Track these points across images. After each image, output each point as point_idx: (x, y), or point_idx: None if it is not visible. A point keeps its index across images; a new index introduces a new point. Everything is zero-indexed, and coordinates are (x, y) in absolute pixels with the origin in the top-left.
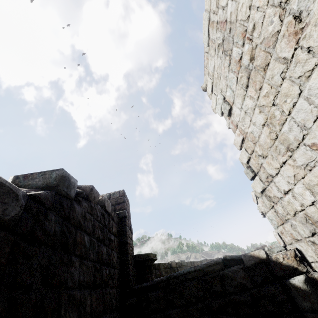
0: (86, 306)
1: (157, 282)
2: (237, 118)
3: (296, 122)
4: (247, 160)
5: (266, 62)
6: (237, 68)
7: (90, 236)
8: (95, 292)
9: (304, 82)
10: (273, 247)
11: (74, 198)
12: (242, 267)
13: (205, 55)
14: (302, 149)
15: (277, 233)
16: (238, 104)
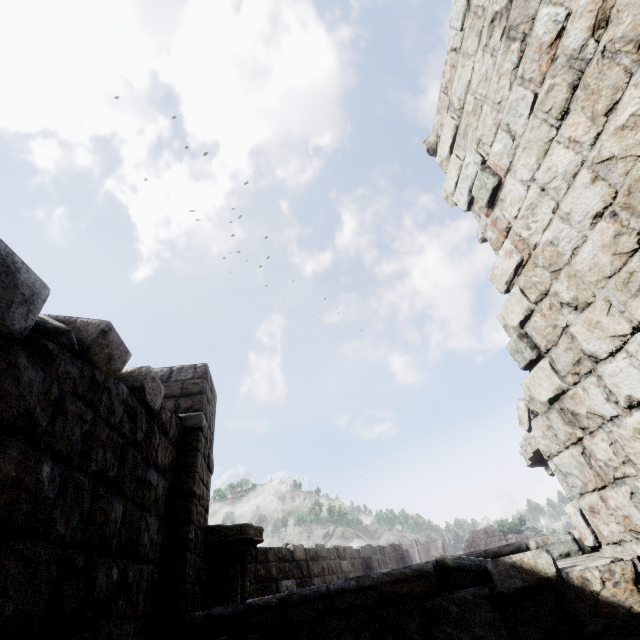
0: None
1: (254, 610)
2: (512, 209)
3: None
4: (523, 317)
5: None
6: (542, 66)
7: (66, 466)
8: None
9: None
10: (549, 541)
11: (24, 335)
12: (488, 594)
13: (450, 57)
14: None
15: (578, 511)
16: (523, 169)
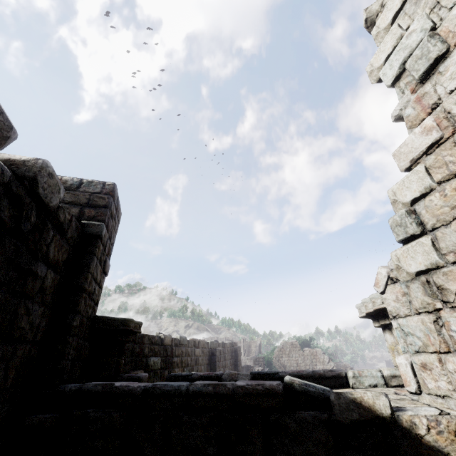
0: None
1: (120, 393)
2: (450, 83)
3: None
4: (419, 195)
5: None
6: None
7: None
8: None
9: None
10: (363, 374)
11: None
12: (326, 420)
13: None
14: None
15: (410, 364)
16: None
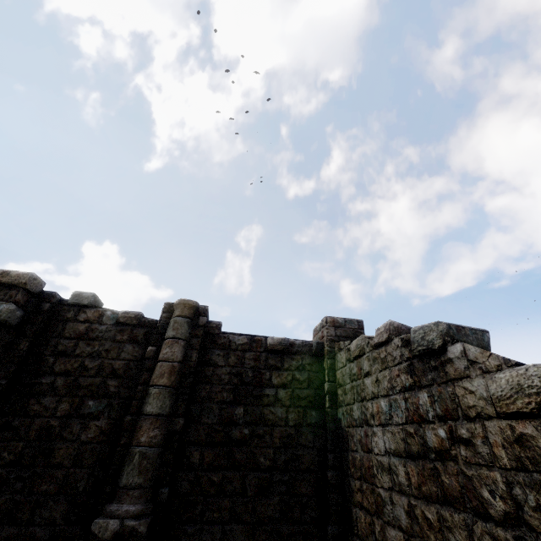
0: None
1: None
2: None
3: None
4: None
5: None
6: None
7: None
8: None
9: None
10: None
11: None
12: None
13: None
14: None
15: None
16: None
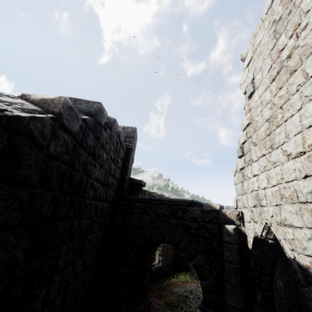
0: (98, 192)
1: (141, 199)
2: (253, 103)
3: (285, 130)
4: (243, 141)
5: (295, 68)
6: (276, 57)
7: (107, 154)
8: (103, 188)
9: (306, 102)
10: (230, 207)
11: (103, 125)
12: (201, 209)
13: (260, 22)
14: (278, 151)
15: (236, 199)
16: (260, 91)
